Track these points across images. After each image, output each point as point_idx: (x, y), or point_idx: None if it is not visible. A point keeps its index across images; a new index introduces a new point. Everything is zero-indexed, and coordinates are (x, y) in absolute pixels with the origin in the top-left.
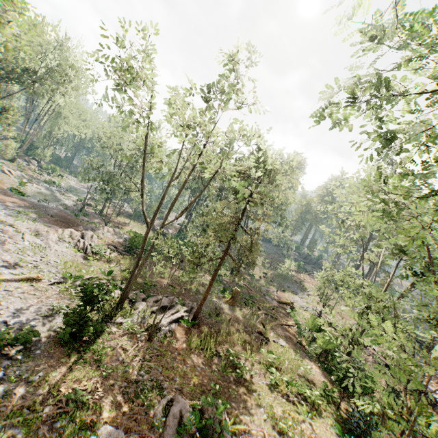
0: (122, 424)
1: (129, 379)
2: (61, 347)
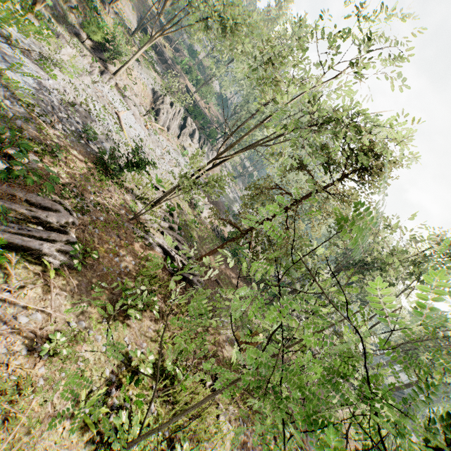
0: (42, 171)
1: (84, 192)
2: (97, 161)
